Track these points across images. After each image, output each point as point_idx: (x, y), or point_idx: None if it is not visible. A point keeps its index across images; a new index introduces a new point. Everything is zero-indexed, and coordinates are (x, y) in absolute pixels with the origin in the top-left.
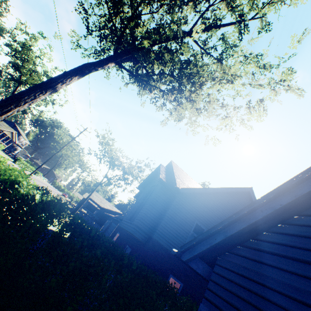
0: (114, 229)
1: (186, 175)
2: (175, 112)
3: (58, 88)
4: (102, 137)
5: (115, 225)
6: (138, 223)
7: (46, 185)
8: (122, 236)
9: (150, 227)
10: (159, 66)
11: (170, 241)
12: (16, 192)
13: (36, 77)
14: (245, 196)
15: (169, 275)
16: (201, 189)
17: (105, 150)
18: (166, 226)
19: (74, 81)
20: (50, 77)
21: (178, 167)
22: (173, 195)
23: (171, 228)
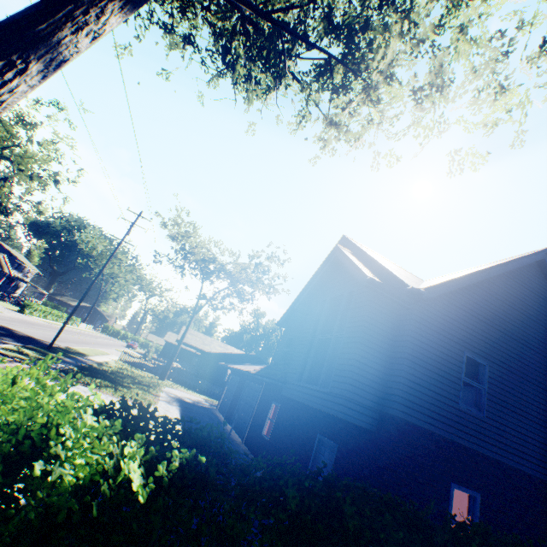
0: (260, 395)
1: (382, 258)
2: (328, 128)
3: (63, 45)
4: (174, 224)
5: (258, 386)
6: (349, 391)
7: (94, 337)
8: (291, 412)
9: (376, 393)
10: (290, 4)
11: (429, 413)
12: (46, 480)
13: (3, 133)
14: (533, 271)
15: (449, 486)
16: (462, 279)
17: (184, 249)
18: (412, 382)
19: (110, 20)
20: (32, 124)
21: (361, 245)
22: (399, 307)
23: (423, 382)
